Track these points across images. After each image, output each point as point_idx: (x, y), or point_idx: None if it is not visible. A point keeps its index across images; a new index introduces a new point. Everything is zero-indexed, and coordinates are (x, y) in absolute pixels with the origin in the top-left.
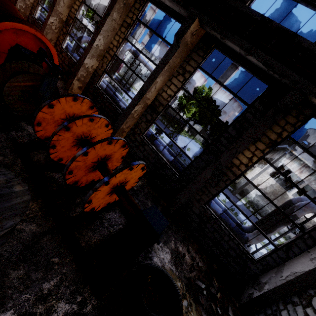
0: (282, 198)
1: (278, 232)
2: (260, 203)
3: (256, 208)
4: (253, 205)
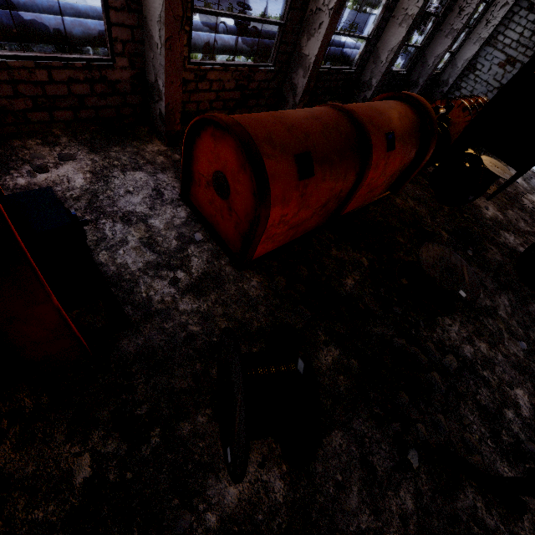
0: None
1: None
2: None
3: None
4: None
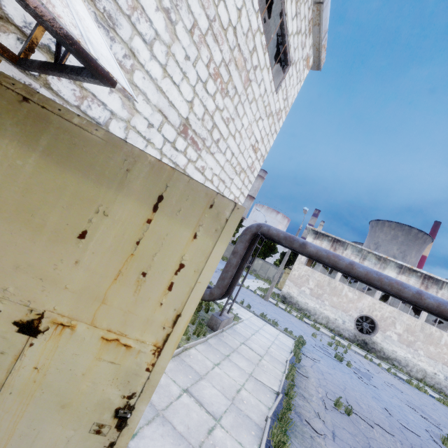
0: (331, 288)
1: (348, 339)
2: (311, 305)
3: (309, 315)
4: (304, 311)
